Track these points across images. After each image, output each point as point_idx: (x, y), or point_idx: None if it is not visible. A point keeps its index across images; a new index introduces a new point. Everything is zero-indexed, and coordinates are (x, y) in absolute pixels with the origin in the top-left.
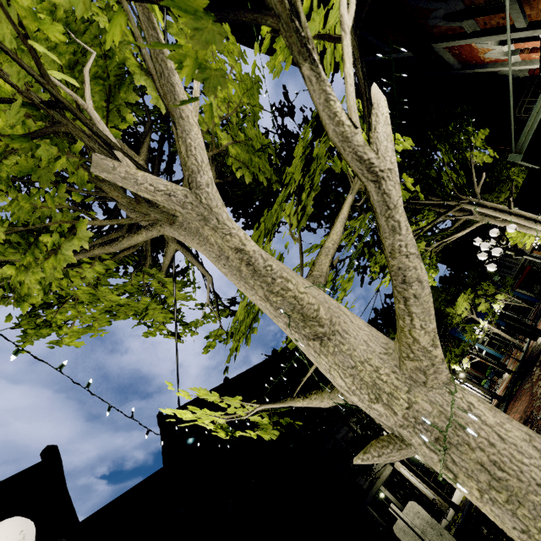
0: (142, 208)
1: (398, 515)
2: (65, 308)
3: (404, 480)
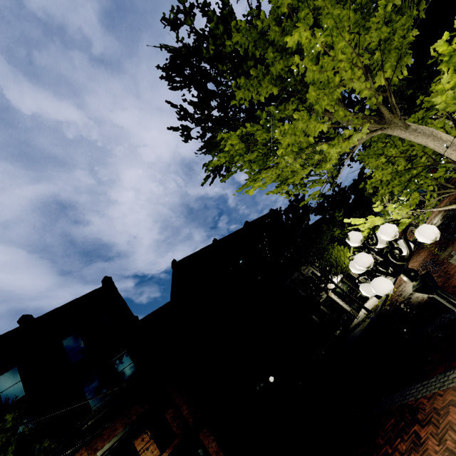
0: (395, 120)
1: (455, 255)
2: (270, 170)
3: (333, 302)
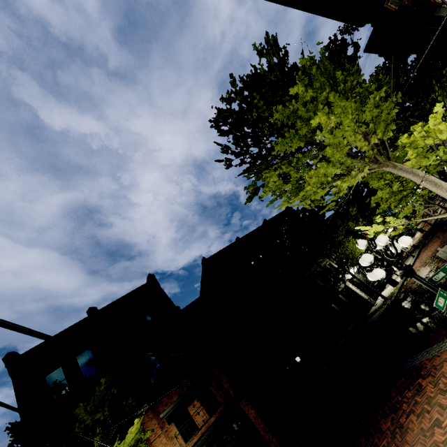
0: (387, 163)
1: (440, 250)
2: (298, 193)
3: (351, 291)
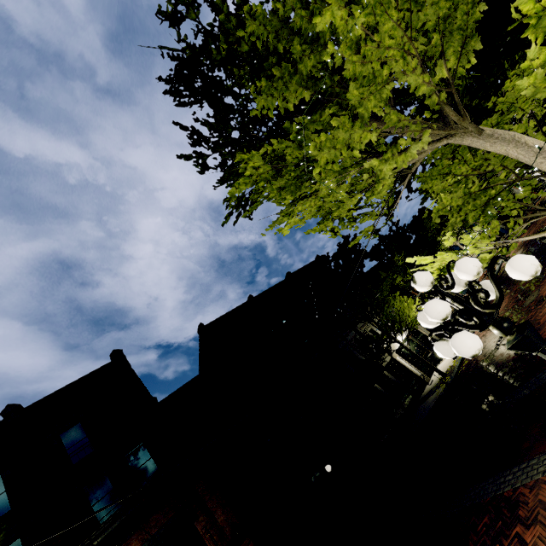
0: (465, 124)
1: None
2: (307, 201)
3: (399, 365)
